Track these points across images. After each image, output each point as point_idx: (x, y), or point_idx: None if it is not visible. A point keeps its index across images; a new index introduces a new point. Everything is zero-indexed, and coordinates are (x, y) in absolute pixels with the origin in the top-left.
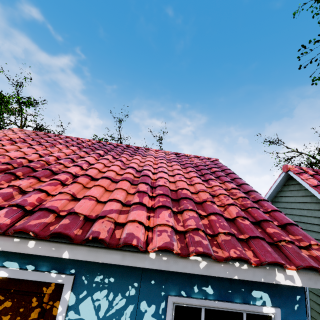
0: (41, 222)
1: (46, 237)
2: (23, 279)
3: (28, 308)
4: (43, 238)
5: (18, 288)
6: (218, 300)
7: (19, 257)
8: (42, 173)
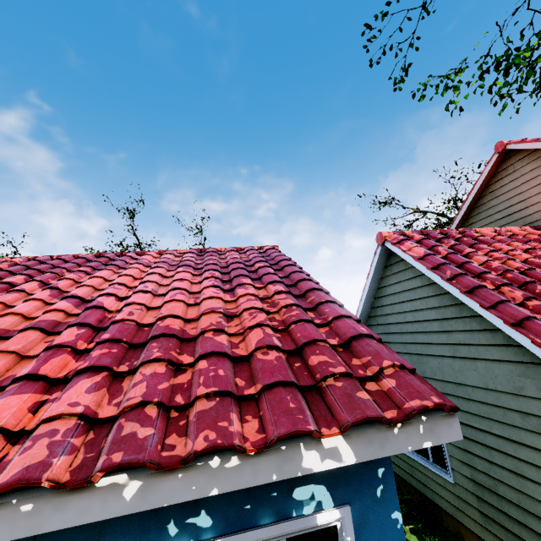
0: None
1: None
2: None
3: None
4: None
5: None
6: (225, 535)
7: None
8: None
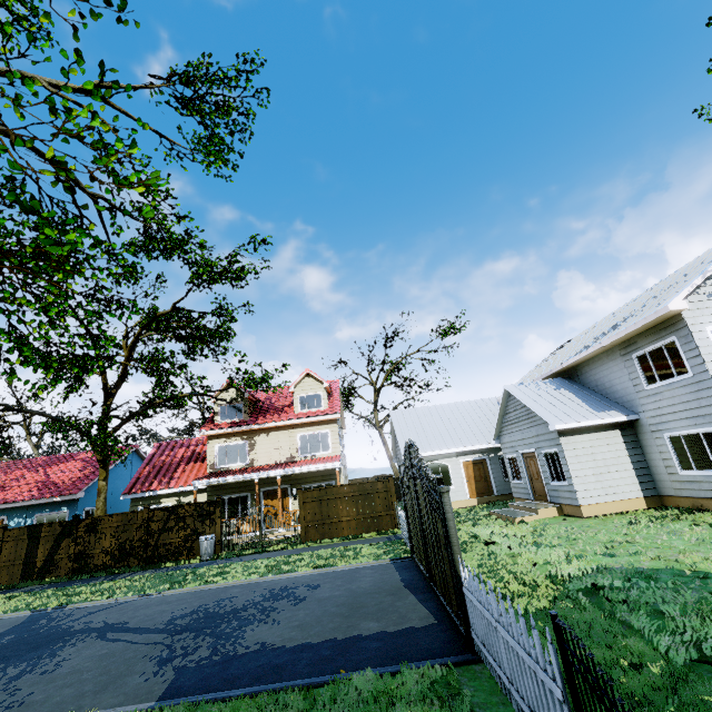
0: None
1: None
2: None
3: None
4: None
5: None
6: (51, 512)
7: None
8: None
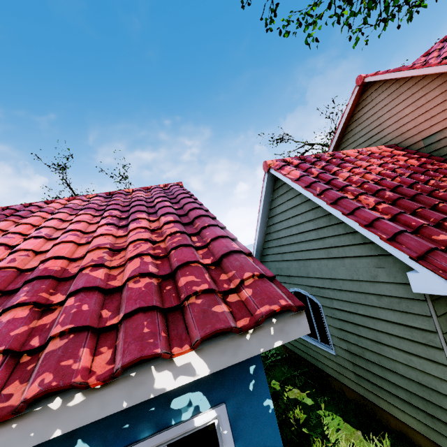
0: None
1: None
2: None
3: None
4: None
5: None
6: None
7: None
8: None
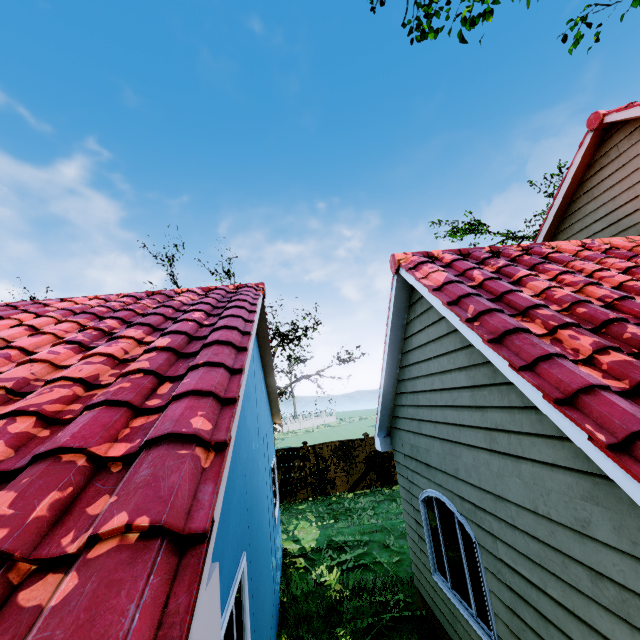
0: None
1: None
2: None
3: None
4: None
5: None
6: None
7: None
8: None
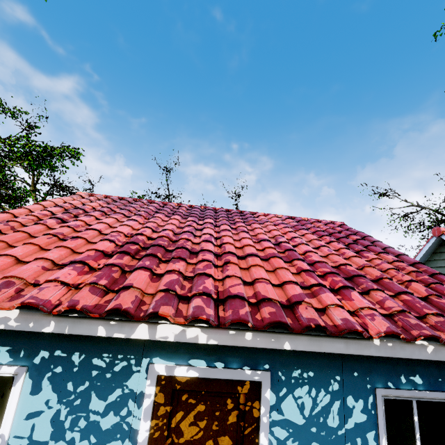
0: (246, 311)
1: (265, 328)
2: (213, 378)
3: (224, 411)
4: (260, 329)
5: (210, 389)
6: (429, 390)
7: (204, 353)
8: (183, 253)
